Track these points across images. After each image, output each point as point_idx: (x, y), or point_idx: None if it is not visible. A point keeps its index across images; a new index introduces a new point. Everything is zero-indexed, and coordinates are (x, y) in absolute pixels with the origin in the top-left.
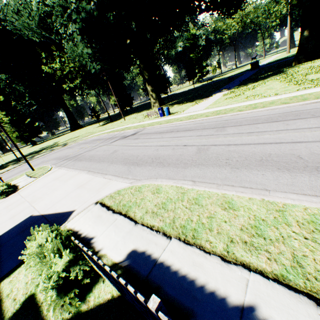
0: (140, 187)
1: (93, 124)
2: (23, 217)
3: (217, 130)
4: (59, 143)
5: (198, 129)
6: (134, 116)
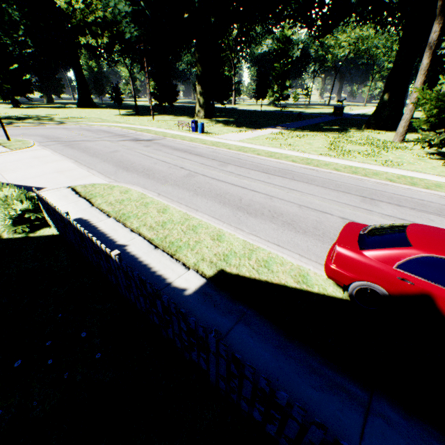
0: (115, 186)
1: (113, 108)
2: None
3: (221, 165)
4: (54, 117)
5: (209, 158)
6: (167, 119)
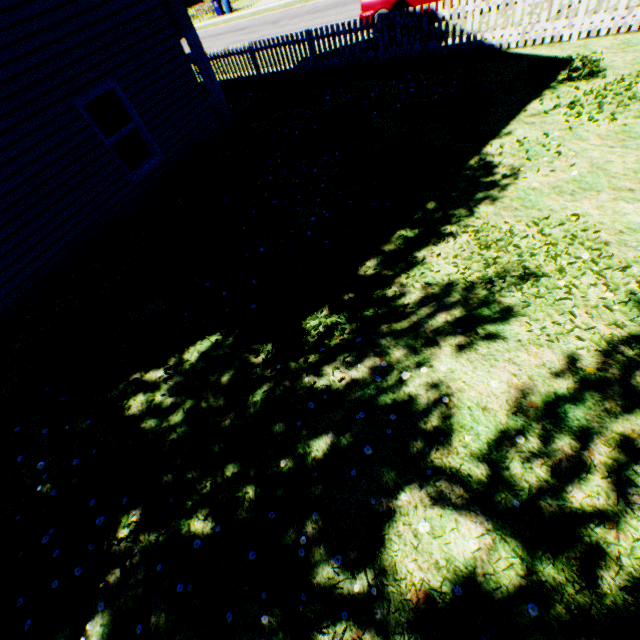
0: None
1: None
2: None
3: (273, 26)
4: None
5: (257, 27)
6: None
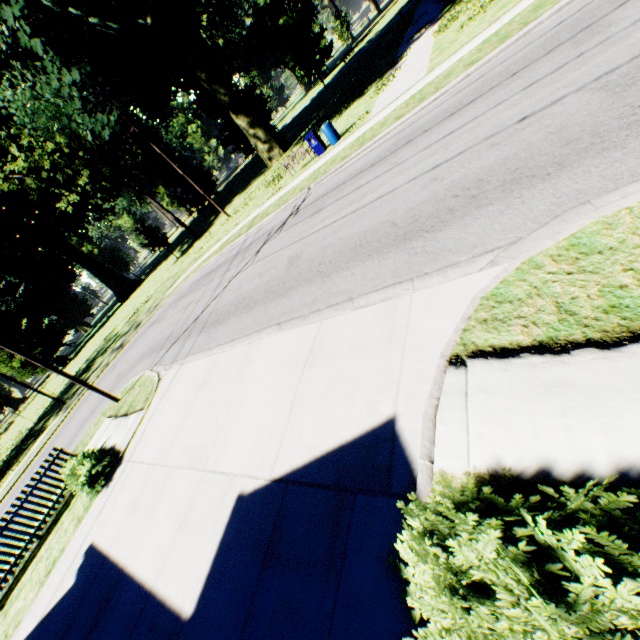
0: (572, 245)
1: (158, 266)
2: (216, 511)
3: (579, 42)
4: (118, 332)
5: (497, 86)
6: (242, 201)
